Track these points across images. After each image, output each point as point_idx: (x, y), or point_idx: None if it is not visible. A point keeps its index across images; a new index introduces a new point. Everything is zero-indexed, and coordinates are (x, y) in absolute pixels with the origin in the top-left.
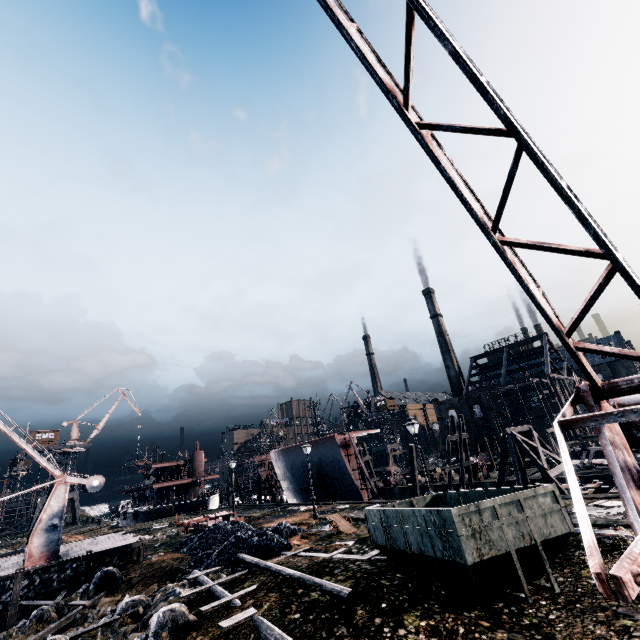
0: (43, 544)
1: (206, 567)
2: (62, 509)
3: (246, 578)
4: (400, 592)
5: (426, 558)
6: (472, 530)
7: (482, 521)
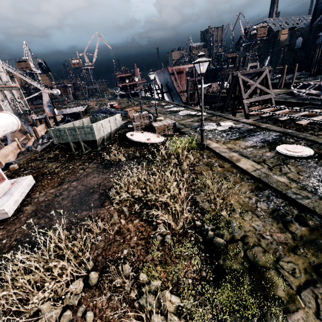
0: (49, 110)
1: None
2: (49, 100)
3: None
4: None
5: None
6: (56, 135)
7: (60, 133)
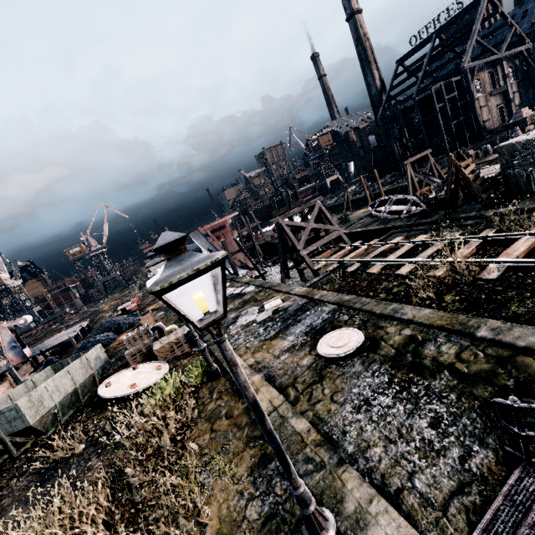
0: (15, 354)
1: None
2: (13, 339)
3: None
4: None
5: None
6: None
7: None
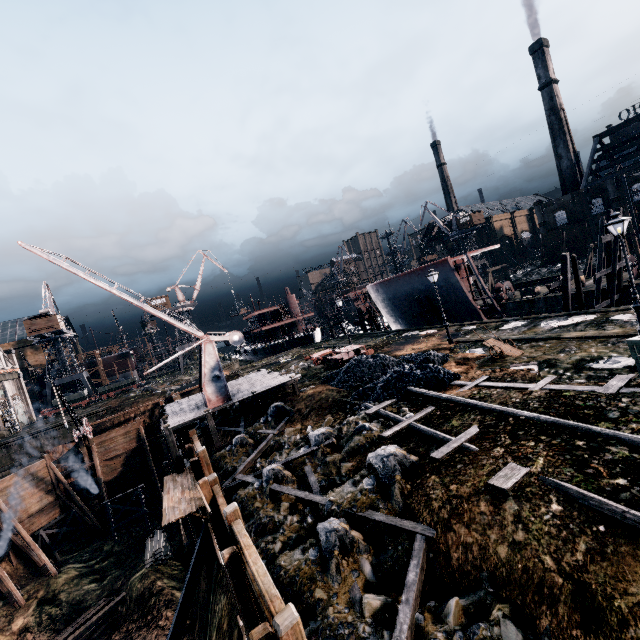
0: (215, 391)
1: (375, 400)
2: (217, 363)
3: (445, 415)
4: None
5: None
6: None
7: None
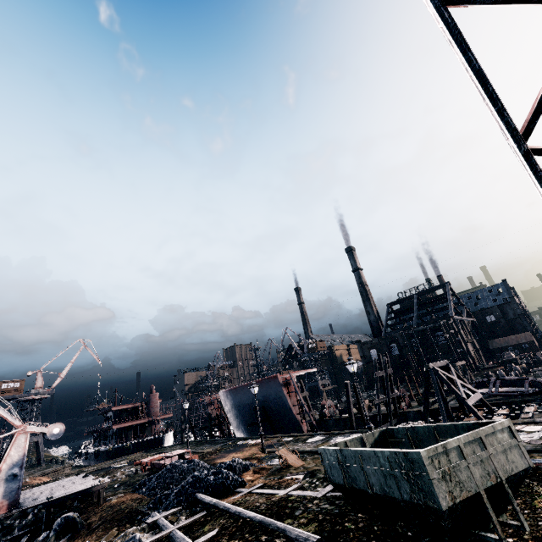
0: (3, 494)
1: (165, 508)
2: (22, 458)
3: (205, 521)
4: (368, 537)
5: (390, 499)
6: (442, 472)
7: (450, 462)
